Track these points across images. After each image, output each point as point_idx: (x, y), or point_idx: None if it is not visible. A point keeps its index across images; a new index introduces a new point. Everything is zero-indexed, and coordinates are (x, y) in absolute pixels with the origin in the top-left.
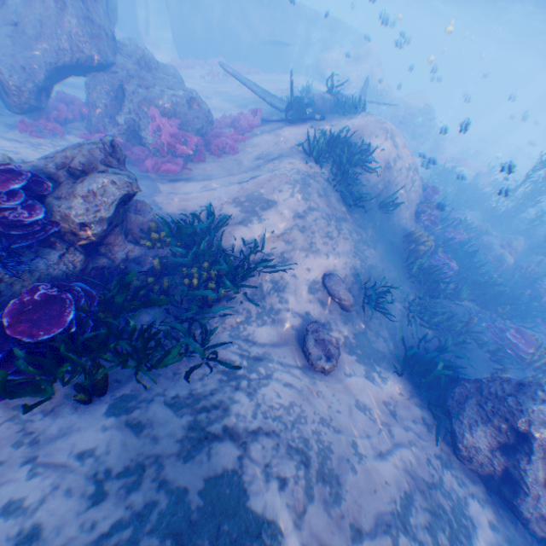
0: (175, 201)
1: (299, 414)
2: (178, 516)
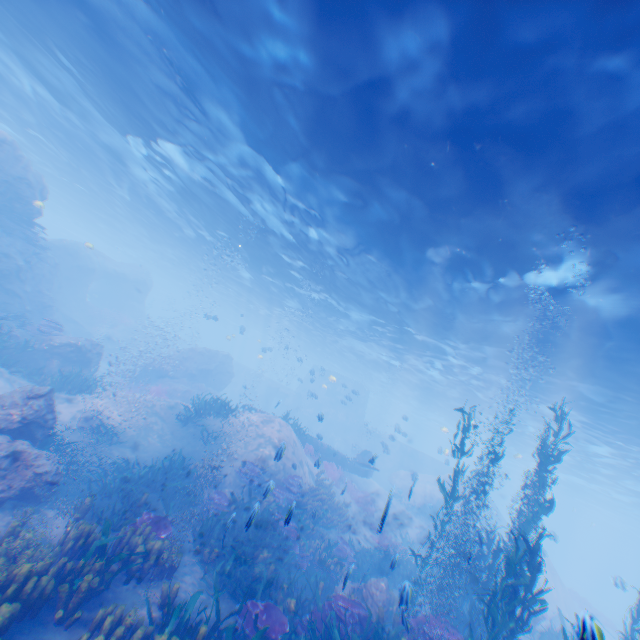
0: None
1: None
2: None
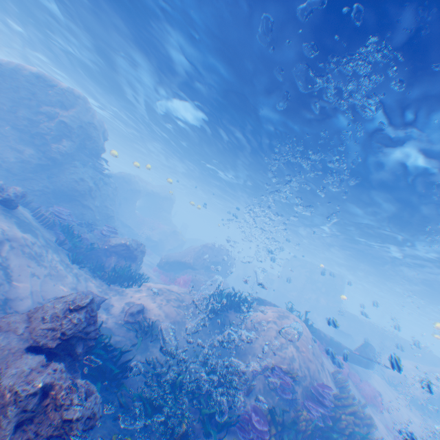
0: None
1: (54, 268)
2: (32, 224)
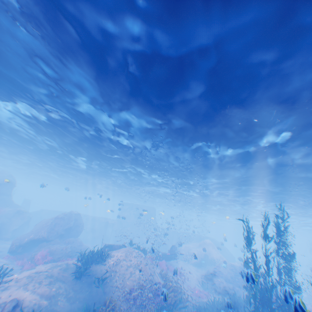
0: None
1: None
2: None
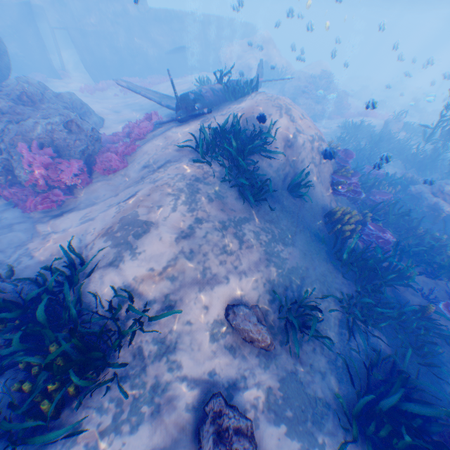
0: (50, 243)
1: None
2: None
